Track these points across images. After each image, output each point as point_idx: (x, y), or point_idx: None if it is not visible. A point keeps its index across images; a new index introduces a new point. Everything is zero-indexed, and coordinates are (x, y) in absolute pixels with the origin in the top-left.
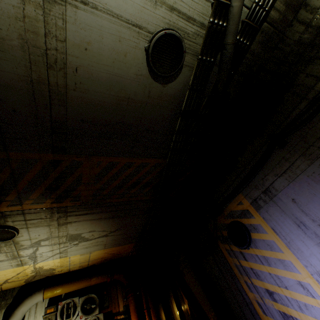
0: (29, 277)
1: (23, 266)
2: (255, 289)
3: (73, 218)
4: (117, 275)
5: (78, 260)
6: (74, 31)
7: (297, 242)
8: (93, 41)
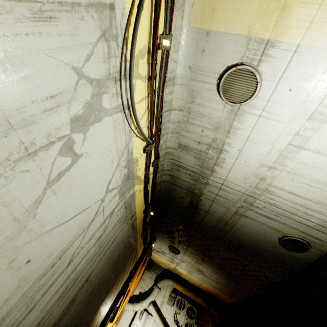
0: (170, 268)
1: (171, 263)
2: None
3: (204, 264)
4: (213, 310)
5: (195, 279)
6: (242, 221)
7: None
8: (249, 226)
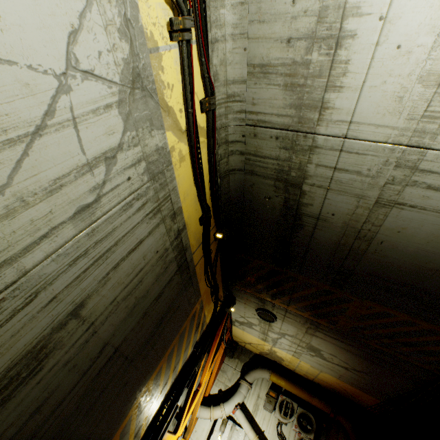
0: (263, 351)
1: (264, 341)
2: None
3: (320, 335)
4: (342, 418)
5: (306, 368)
6: (392, 221)
7: None
8: (409, 227)
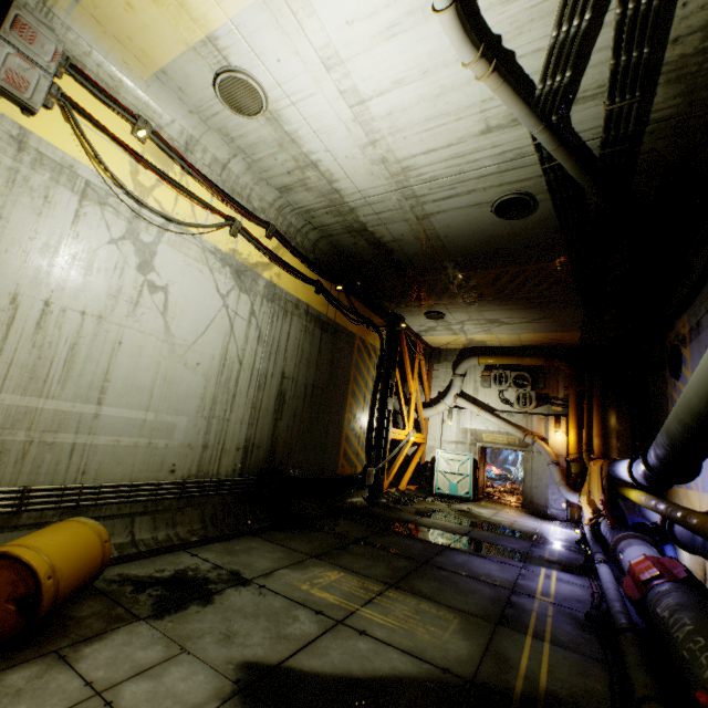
0: (464, 344)
1: (456, 335)
2: None
3: (484, 308)
4: (556, 363)
5: (506, 338)
6: (437, 224)
7: None
8: (450, 223)
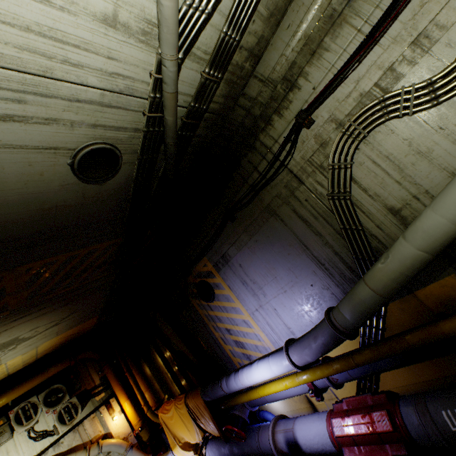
0: None
1: None
2: (219, 330)
3: (2, 328)
4: (83, 354)
5: (20, 360)
6: None
7: (242, 295)
8: None
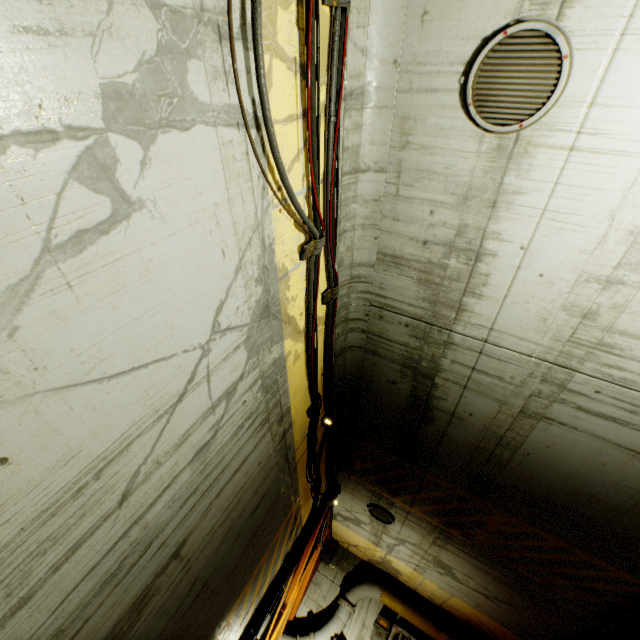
0: (374, 558)
1: (376, 546)
2: None
3: (452, 548)
4: None
5: (431, 588)
6: (539, 434)
7: None
8: (559, 444)
